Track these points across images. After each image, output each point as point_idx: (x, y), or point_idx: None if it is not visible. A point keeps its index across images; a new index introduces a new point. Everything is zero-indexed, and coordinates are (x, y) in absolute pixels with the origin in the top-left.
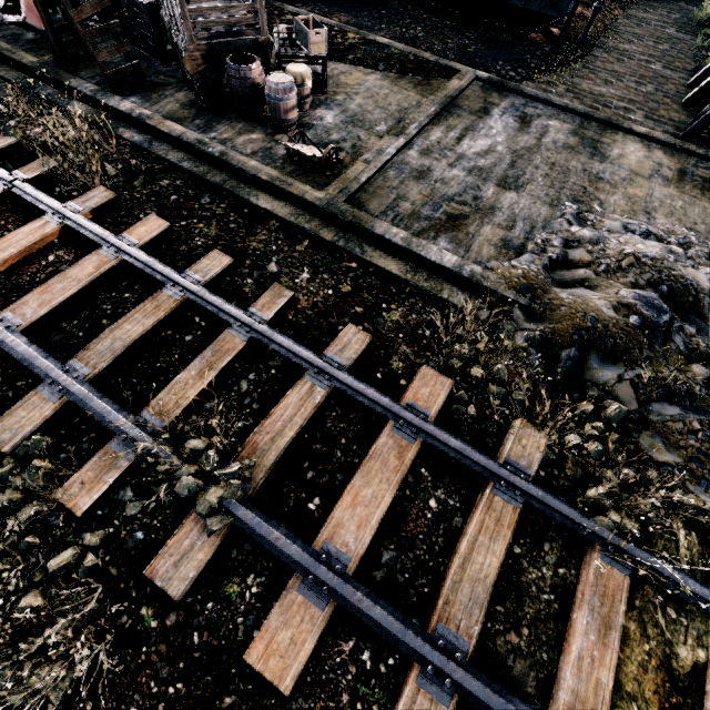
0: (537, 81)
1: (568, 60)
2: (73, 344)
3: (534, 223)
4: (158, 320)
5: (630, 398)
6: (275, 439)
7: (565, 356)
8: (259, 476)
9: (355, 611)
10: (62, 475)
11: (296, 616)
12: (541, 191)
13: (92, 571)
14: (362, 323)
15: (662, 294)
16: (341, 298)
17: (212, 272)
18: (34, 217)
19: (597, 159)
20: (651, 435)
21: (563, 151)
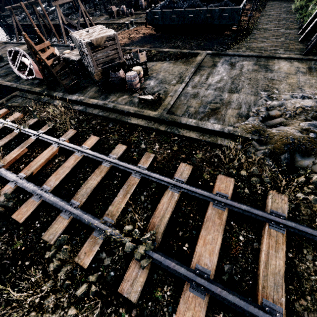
0: (232, 49)
1: (243, 37)
2: (70, 193)
3: (249, 104)
4: (102, 177)
5: None
6: (162, 219)
7: (283, 158)
8: (158, 237)
9: (219, 298)
10: (75, 250)
11: (192, 304)
12: (248, 90)
13: (95, 294)
14: (186, 161)
15: None
16: (174, 153)
17: (119, 153)
18: (48, 146)
19: (269, 72)
20: None
21: (252, 72)
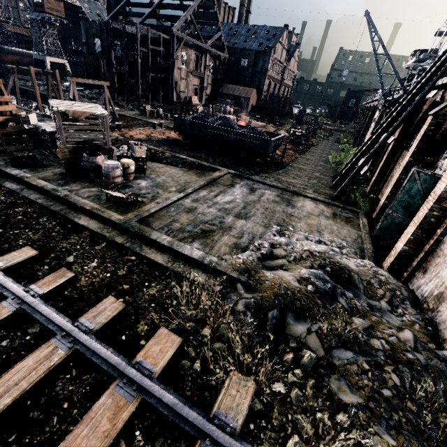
0: (260, 176)
1: (275, 169)
2: None
3: (254, 235)
4: None
5: (318, 347)
6: None
7: (271, 316)
8: None
9: None
10: None
11: None
12: (260, 220)
13: None
14: (124, 296)
15: (329, 272)
16: (115, 279)
17: (15, 260)
18: None
19: (290, 207)
20: (338, 378)
21: (272, 203)
